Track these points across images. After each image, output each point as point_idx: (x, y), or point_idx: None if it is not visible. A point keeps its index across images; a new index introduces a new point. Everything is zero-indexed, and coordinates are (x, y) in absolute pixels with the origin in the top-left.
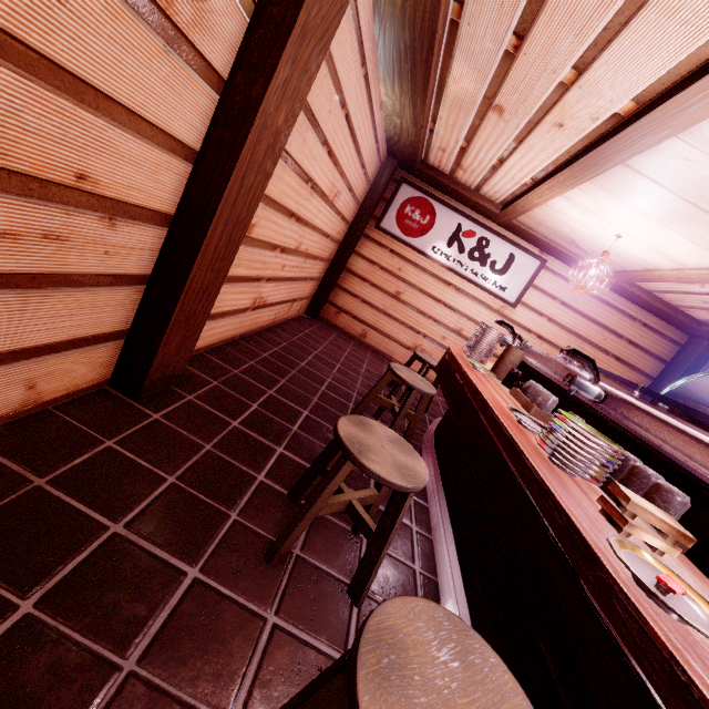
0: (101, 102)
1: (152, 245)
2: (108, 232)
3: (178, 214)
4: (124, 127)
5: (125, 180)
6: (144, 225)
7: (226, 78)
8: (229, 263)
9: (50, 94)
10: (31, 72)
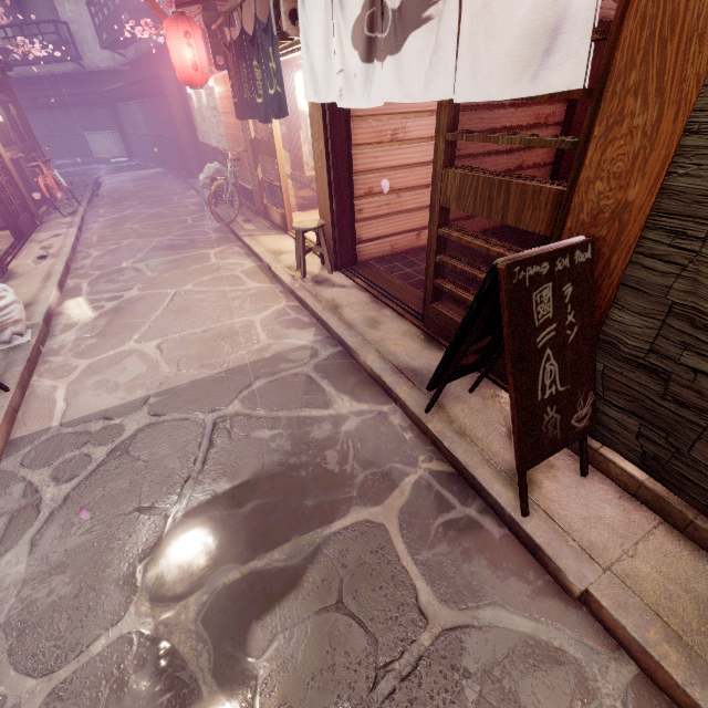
0: (532, 149)
1: (544, 174)
2: (534, 174)
3: (550, 163)
4: (536, 150)
5: (537, 161)
6: (541, 169)
7: (558, 122)
8: (568, 170)
9: (525, 153)
10: (523, 152)
